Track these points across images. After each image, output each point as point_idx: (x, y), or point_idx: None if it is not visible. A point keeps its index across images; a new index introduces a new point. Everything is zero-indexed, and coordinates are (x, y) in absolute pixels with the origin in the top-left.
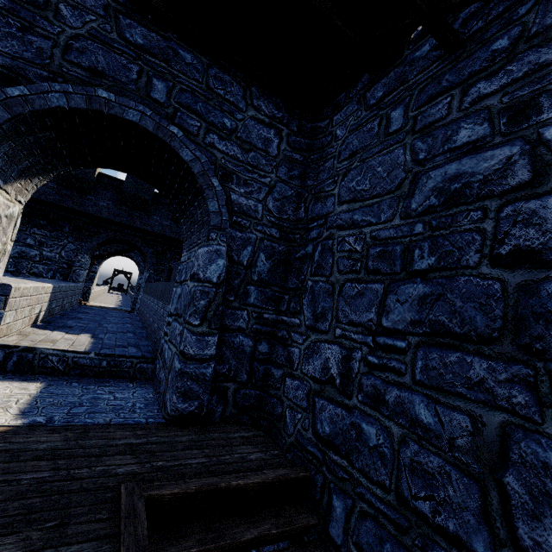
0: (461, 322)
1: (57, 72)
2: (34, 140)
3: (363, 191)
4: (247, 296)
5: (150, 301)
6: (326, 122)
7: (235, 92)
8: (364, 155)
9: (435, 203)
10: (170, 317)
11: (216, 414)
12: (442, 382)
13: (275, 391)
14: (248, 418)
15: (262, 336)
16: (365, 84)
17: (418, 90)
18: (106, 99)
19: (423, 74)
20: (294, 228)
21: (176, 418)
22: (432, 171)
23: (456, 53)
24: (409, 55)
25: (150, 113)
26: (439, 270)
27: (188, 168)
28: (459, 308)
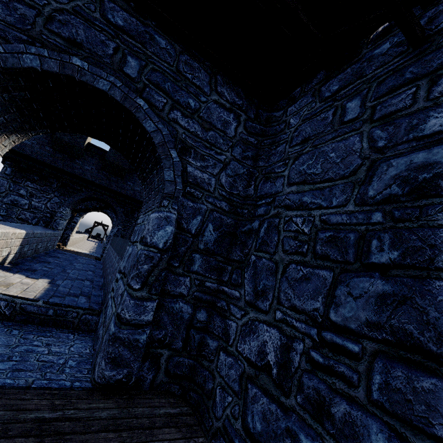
0: (438, 338)
1: (36, 38)
2: (8, 98)
3: (314, 174)
4: (192, 263)
5: (112, 253)
6: (281, 112)
7: (201, 78)
8: (316, 141)
9: (398, 193)
10: (119, 274)
11: (146, 381)
12: (410, 413)
13: (208, 363)
14: (178, 388)
15: (202, 304)
16: (320, 79)
17: (377, 83)
18: (79, 67)
19: (382, 68)
20: (243, 203)
21: (102, 385)
22: (394, 159)
23: (422, 48)
24: (367, 53)
25: (120, 85)
26: (404, 267)
27: (150, 138)
28: (433, 319)
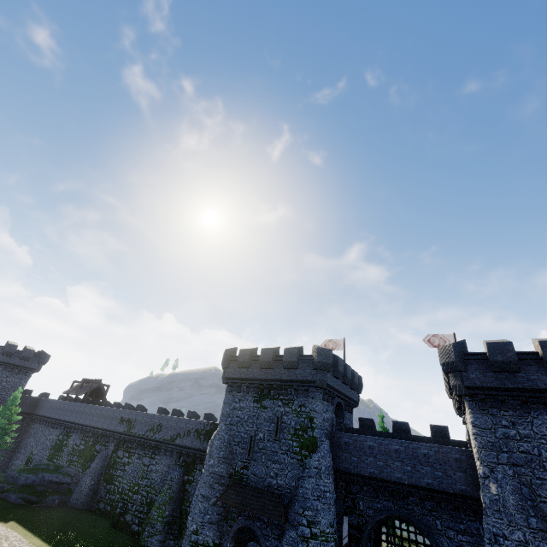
0: None
1: None
2: None
3: None
4: None
5: None
6: None
7: None
8: None
9: None
10: None
11: None
12: None
13: None
14: None
15: None
16: None
17: None
18: None
19: None
20: None
21: None
22: None
23: None
24: None
25: None
26: None
27: None
28: None
